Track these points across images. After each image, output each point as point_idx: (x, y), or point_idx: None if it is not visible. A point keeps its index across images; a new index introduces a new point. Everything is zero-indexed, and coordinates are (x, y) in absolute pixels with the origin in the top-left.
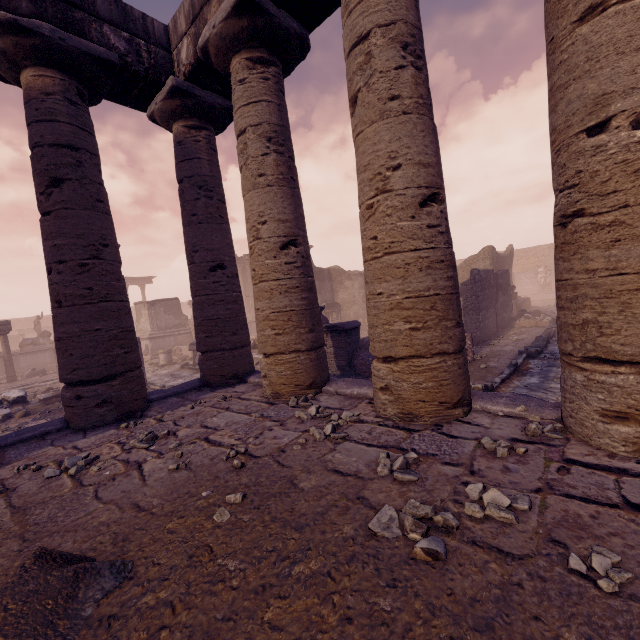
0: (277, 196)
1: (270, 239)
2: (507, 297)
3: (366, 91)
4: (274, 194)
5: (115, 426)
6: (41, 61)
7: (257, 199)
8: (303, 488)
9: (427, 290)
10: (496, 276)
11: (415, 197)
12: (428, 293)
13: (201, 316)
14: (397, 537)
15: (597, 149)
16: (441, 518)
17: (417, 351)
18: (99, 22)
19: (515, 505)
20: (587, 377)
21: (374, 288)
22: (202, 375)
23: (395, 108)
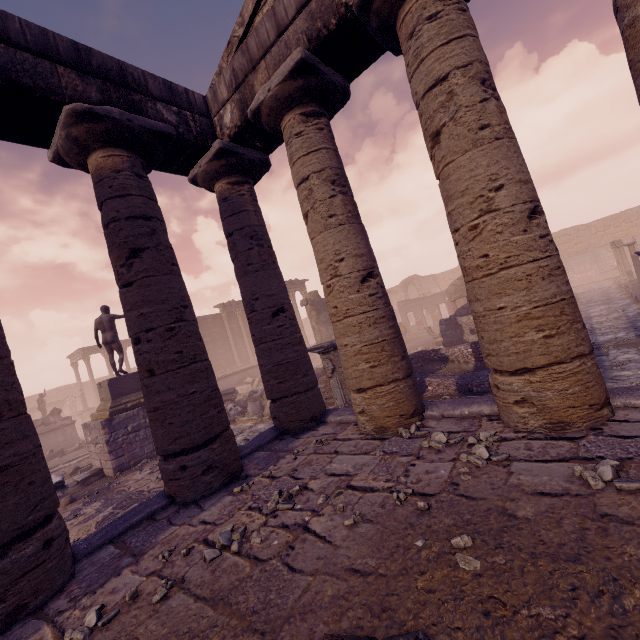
0: (350, 233)
1: (350, 275)
2: None
3: (453, 125)
4: (347, 232)
5: (226, 492)
6: (110, 142)
7: (331, 239)
8: (526, 517)
9: (553, 297)
10: None
11: (523, 212)
12: (555, 299)
13: (270, 363)
14: None
15: None
16: None
17: (556, 358)
18: (153, 101)
19: None
20: None
21: (492, 304)
22: (278, 423)
23: (487, 136)
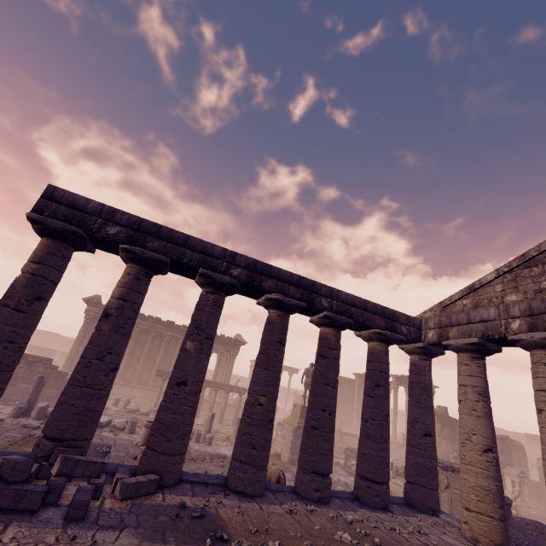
0: (483, 423)
1: (478, 444)
2: None
3: None
4: (481, 422)
5: (383, 512)
6: (381, 341)
7: (471, 421)
8: None
9: None
10: None
11: None
12: None
13: (414, 460)
14: None
15: None
16: None
17: None
18: (400, 324)
19: None
20: None
21: None
22: (407, 497)
23: None
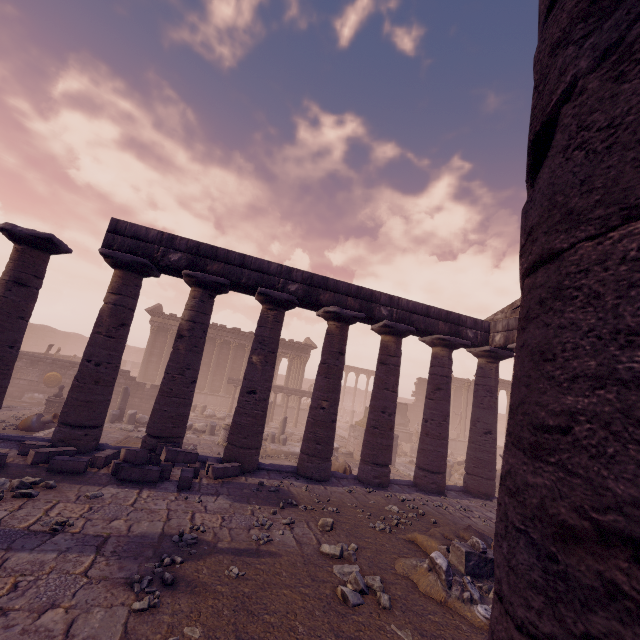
0: None
1: None
2: None
3: None
4: None
5: (437, 495)
6: (445, 346)
7: None
8: None
9: None
10: None
11: None
12: None
13: (473, 455)
14: None
15: None
16: None
17: None
18: (466, 329)
19: None
20: None
21: None
22: (465, 485)
23: None
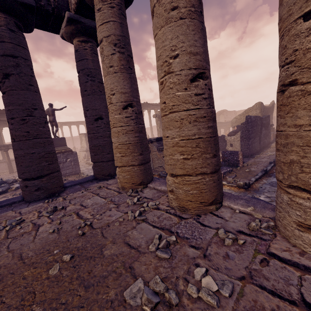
0: (120, 78)
1: (117, 103)
2: (267, 130)
3: (158, 6)
4: (118, 77)
5: (44, 201)
6: None
7: (109, 81)
8: (105, 255)
9: (194, 135)
10: (261, 119)
11: (187, 75)
12: (194, 137)
13: (91, 144)
14: (137, 306)
15: (310, 30)
16: (168, 296)
17: (187, 172)
18: None
19: (220, 291)
20: (290, 198)
21: (165, 133)
22: (94, 174)
23: (175, 15)
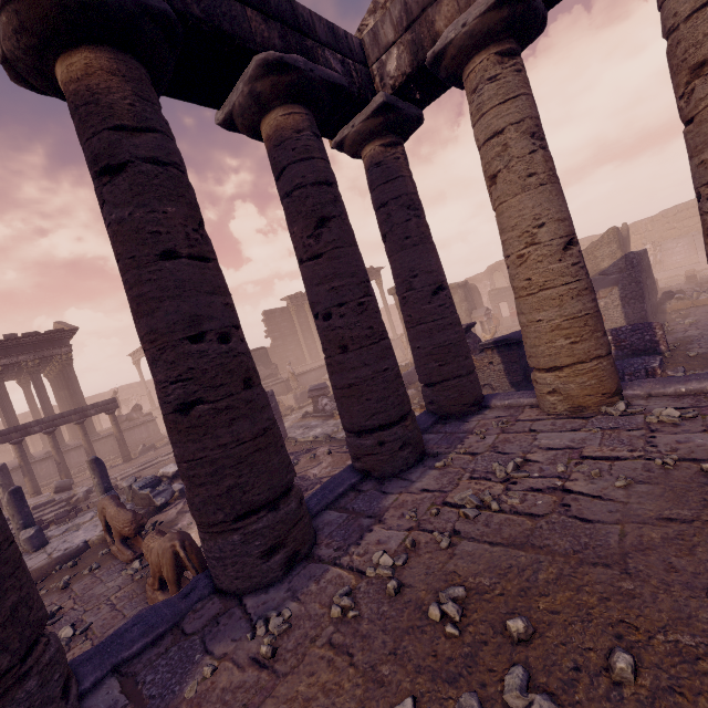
0: (552, 194)
1: (552, 242)
2: (650, 280)
3: None
4: (549, 193)
5: (425, 467)
6: (290, 98)
7: (530, 202)
8: None
9: None
10: None
11: None
12: None
13: (430, 344)
14: None
15: None
16: None
17: None
18: (321, 47)
19: None
20: None
21: None
22: (435, 408)
23: None
